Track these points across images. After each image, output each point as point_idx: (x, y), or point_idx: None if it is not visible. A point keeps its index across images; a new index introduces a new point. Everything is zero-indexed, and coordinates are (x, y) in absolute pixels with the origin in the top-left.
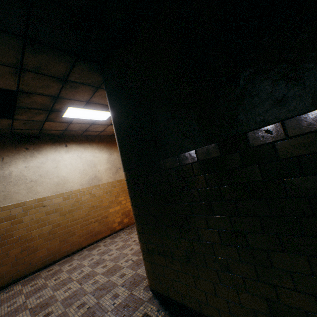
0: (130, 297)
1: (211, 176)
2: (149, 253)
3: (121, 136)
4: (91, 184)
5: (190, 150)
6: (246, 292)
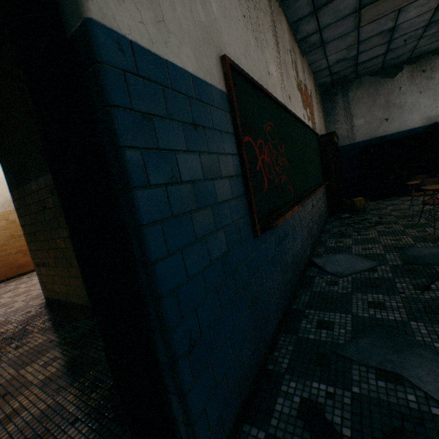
0: (24, 306)
1: (55, 198)
2: (38, 267)
3: (1, 156)
4: (8, 209)
5: (43, 177)
6: (80, 278)
